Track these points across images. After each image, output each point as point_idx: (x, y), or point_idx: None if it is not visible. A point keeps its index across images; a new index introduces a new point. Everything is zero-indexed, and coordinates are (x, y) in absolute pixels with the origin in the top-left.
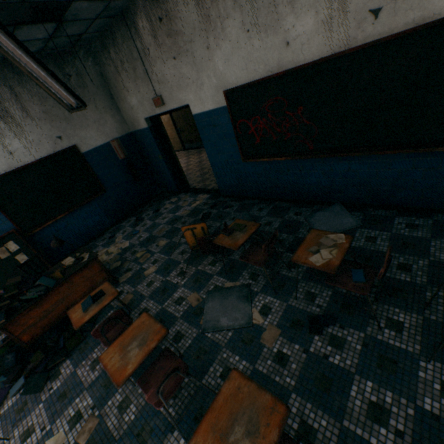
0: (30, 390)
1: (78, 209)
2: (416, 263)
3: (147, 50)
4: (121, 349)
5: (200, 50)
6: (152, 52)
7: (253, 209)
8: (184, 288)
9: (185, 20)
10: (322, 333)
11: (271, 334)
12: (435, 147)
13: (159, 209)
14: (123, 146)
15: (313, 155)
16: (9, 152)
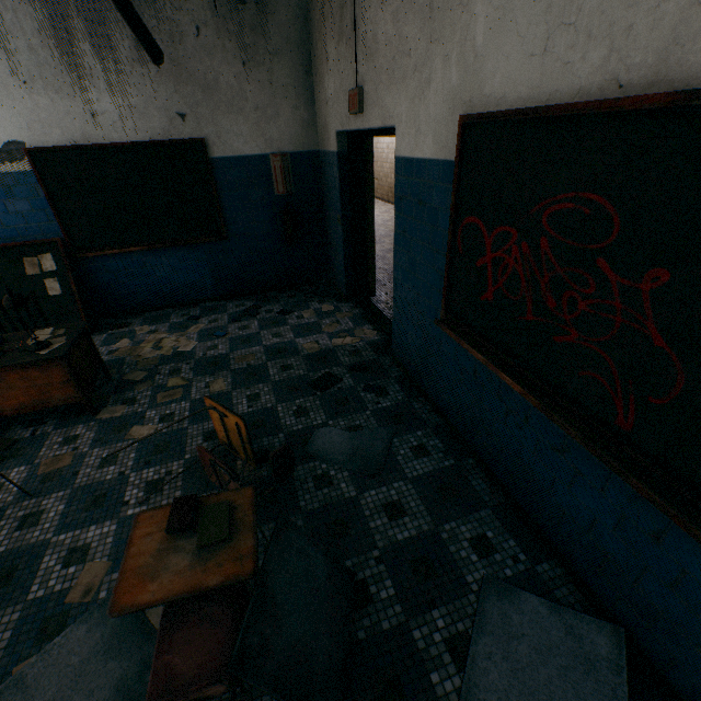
0: None
1: (169, 249)
2: None
3: None
4: None
5: None
6: None
7: (410, 436)
8: (116, 528)
9: None
10: None
11: None
12: None
13: (291, 312)
14: (292, 172)
15: (610, 457)
16: (91, 112)
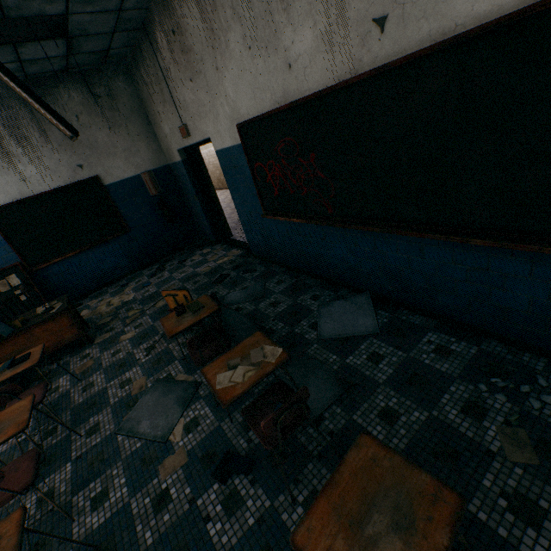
0: None
1: (93, 248)
2: (409, 413)
3: (168, 69)
4: None
5: (210, 71)
6: (173, 72)
7: (273, 279)
8: (140, 367)
9: (194, 33)
10: (227, 482)
11: (175, 462)
12: (475, 237)
13: (186, 260)
14: (157, 181)
15: (329, 222)
16: (22, 179)
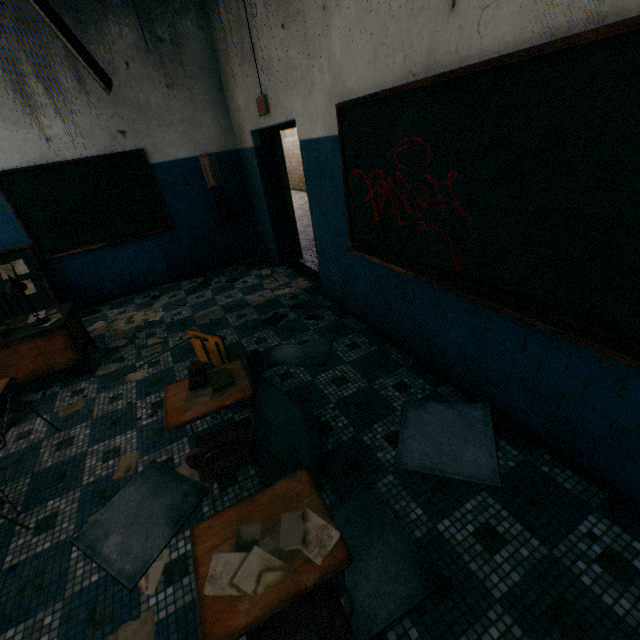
0: None
1: (125, 243)
2: None
3: (254, 7)
4: None
5: (313, 11)
6: (260, 11)
7: (344, 339)
8: (137, 433)
9: None
10: None
11: (133, 638)
12: None
13: (237, 280)
14: (219, 169)
15: (453, 287)
16: (46, 137)
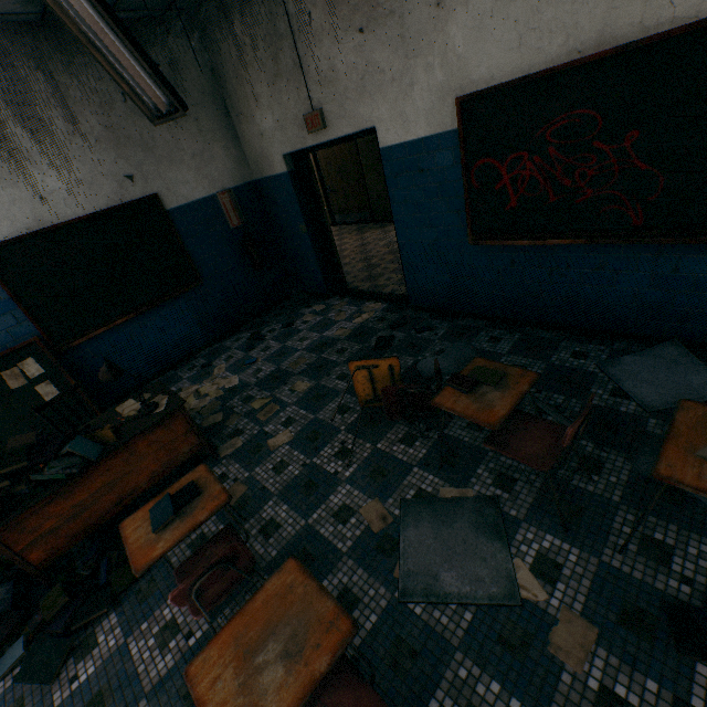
0: (32, 673)
1: (151, 311)
2: None
3: (307, 15)
4: (238, 659)
5: (419, 9)
6: (317, 19)
7: (479, 337)
8: (350, 486)
9: None
10: None
11: (574, 637)
12: None
13: (293, 323)
14: (239, 205)
15: (644, 238)
16: (38, 195)
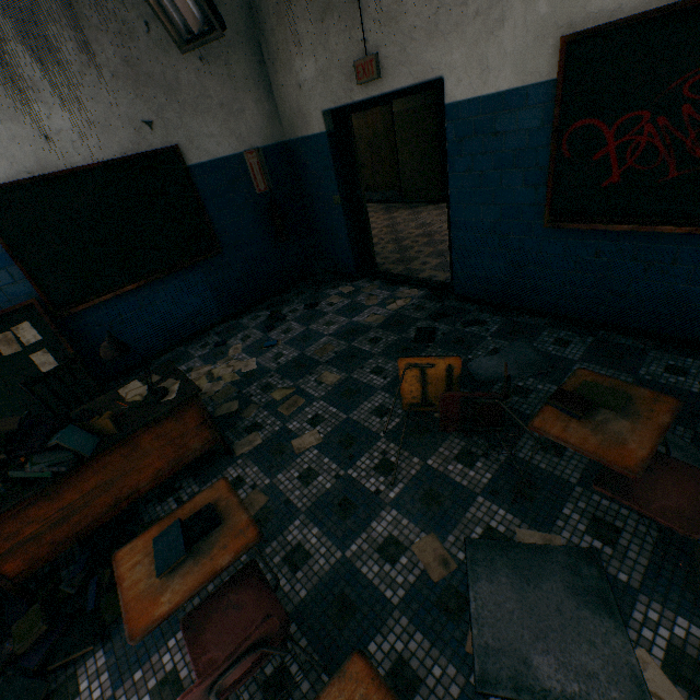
0: None
1: (164, 279)
2: None
3: None
4: None
5: None
6: None
7: (541, 337)
8: (397, 512)
9: None
10: None
11: None
12: None
13: (317, 304)
14: (267, 168)
15: None
16: (42, 134)
